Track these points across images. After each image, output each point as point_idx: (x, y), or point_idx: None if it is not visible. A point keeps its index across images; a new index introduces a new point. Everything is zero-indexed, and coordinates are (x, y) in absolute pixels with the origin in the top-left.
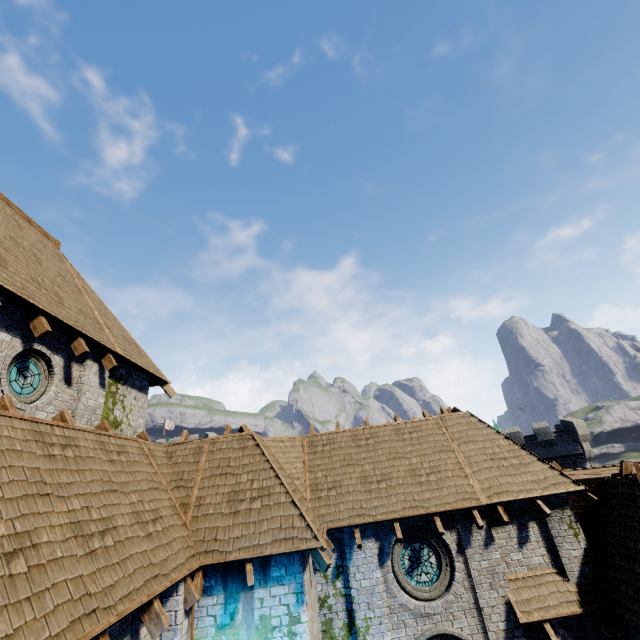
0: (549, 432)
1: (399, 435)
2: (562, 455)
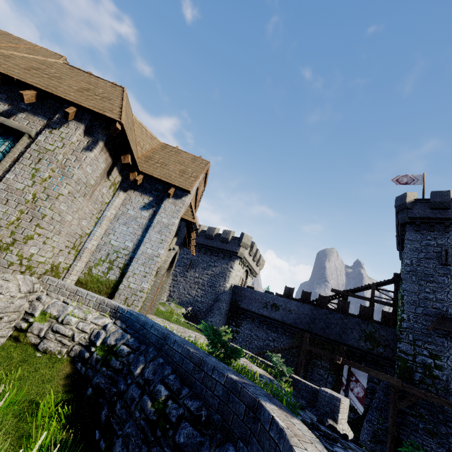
0: (229, 234)
1: (3, 34)
2: (227, 249)
